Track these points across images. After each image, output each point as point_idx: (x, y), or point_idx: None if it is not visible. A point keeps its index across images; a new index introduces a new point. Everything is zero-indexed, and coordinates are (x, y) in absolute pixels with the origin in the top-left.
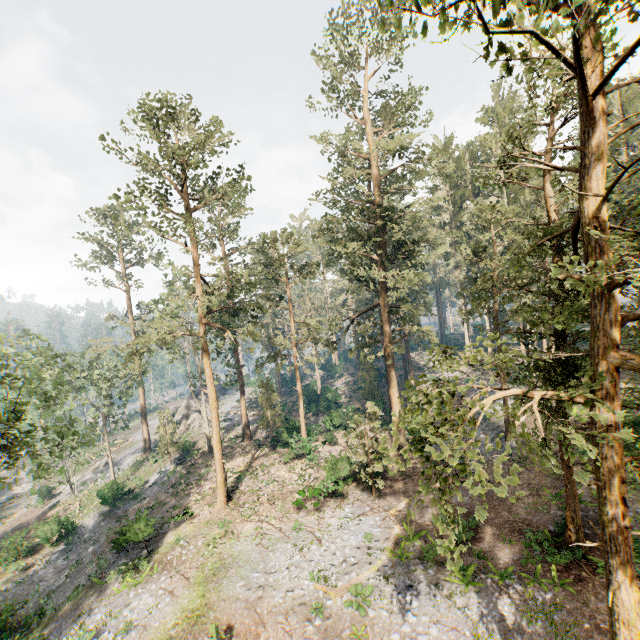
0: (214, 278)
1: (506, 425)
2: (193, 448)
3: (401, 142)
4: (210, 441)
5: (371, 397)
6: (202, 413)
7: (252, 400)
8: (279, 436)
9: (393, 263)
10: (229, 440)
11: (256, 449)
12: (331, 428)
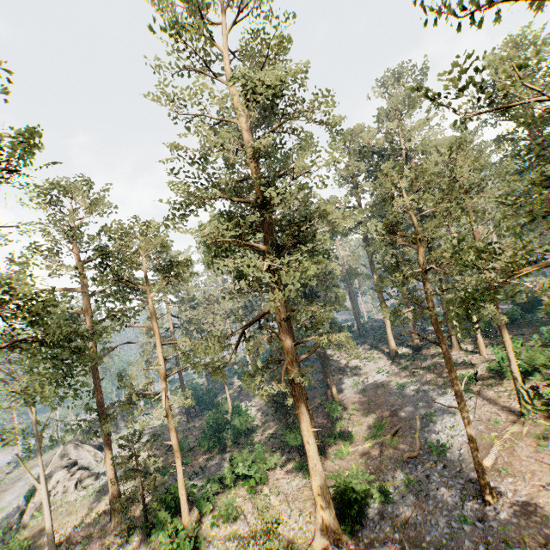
0: (67, 292)
1: (481, 478)
2: (34, 544)
3: (274, 86)
4: (52, 535)
5: (286, 423)
6: (39, 492)
7: (155, 429)
8: (153, 517)
9: (289, 252)
10: (93, 518)
11: (120, 541)
12: (232, 486)
